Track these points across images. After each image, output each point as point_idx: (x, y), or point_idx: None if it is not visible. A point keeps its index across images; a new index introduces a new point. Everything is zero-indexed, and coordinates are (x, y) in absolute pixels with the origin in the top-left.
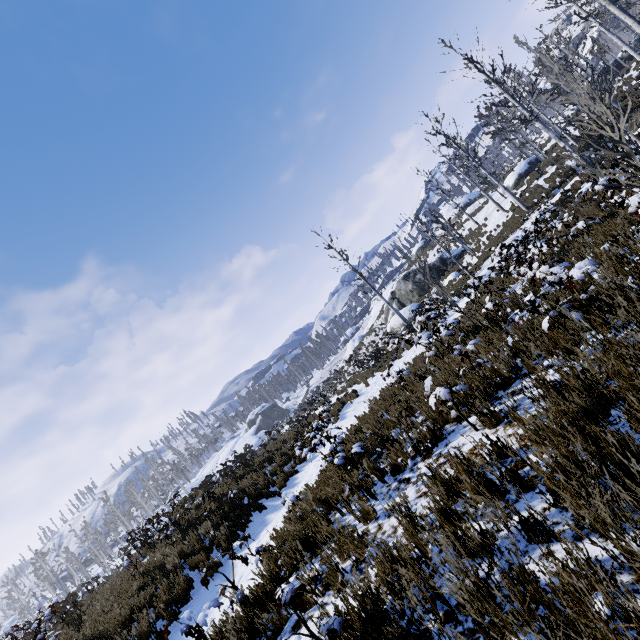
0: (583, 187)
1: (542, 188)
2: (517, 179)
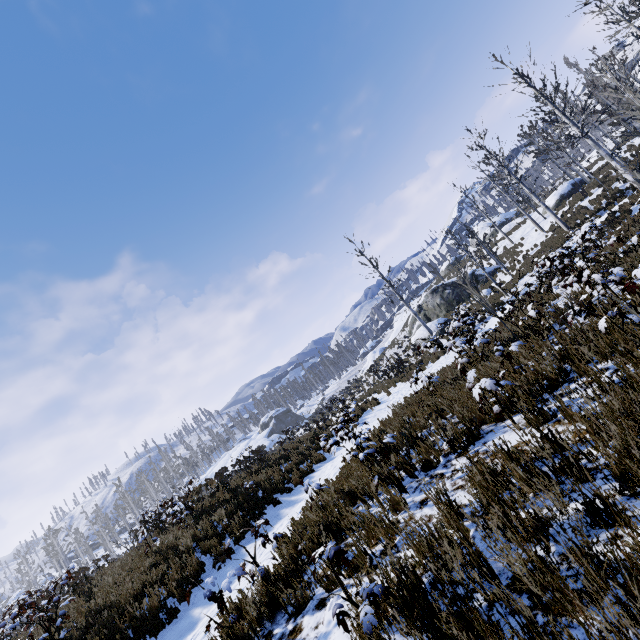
0: (633, 208)
1: (586, 209)
2: (559, 200)
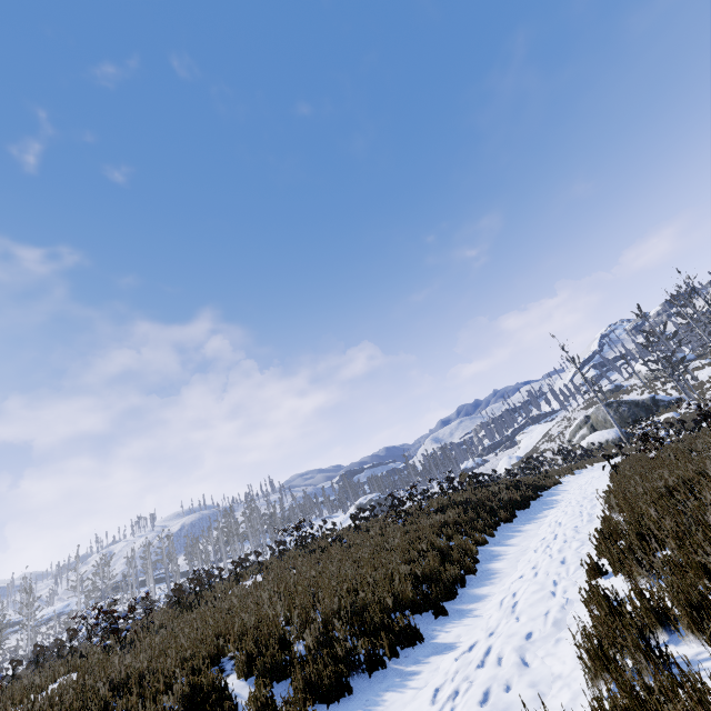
0: None
1: None
2: None
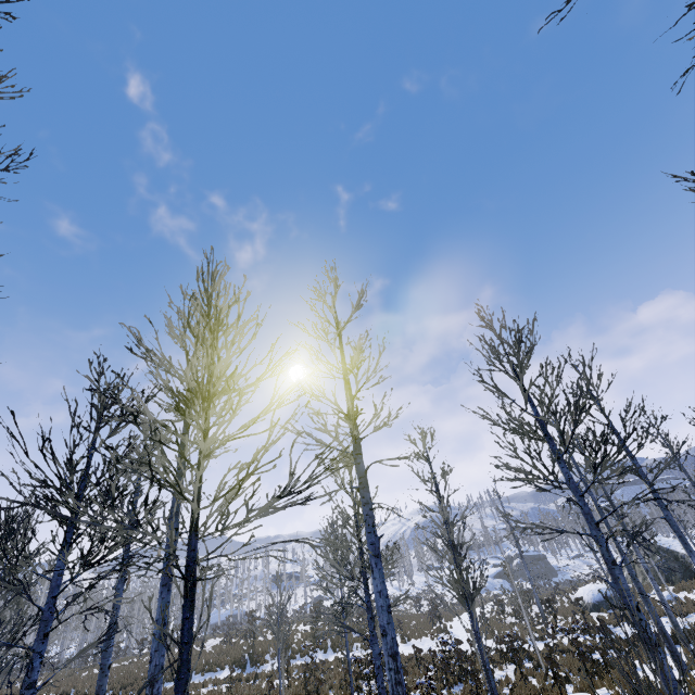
0: None
1: None
2: None
